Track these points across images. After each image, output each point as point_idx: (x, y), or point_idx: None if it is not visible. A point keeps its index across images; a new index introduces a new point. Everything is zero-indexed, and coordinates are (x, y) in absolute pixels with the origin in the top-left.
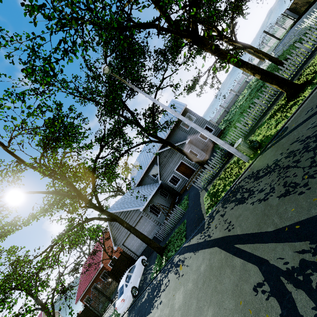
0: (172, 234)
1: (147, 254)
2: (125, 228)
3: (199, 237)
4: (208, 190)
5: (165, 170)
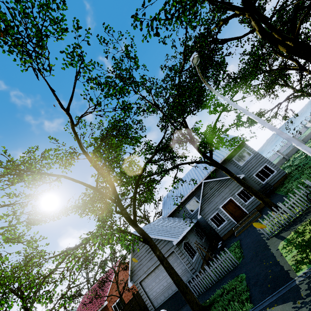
0: (217, 290)
1: (170, 310)
2: (157, 256)
3: (293, 310)
4: (285, 238)
5: (208, 204)
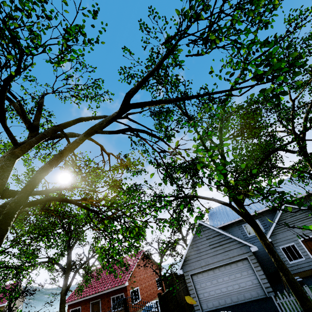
0: None
1: None
2: (266, 245)
3: None
4: None
5: (283, 231)
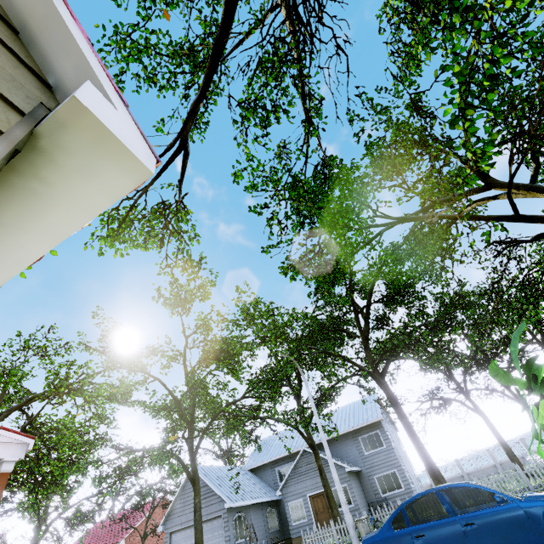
0: None
1: None
2: (194, 504)
3: None
4: None
5: (297, 482)
